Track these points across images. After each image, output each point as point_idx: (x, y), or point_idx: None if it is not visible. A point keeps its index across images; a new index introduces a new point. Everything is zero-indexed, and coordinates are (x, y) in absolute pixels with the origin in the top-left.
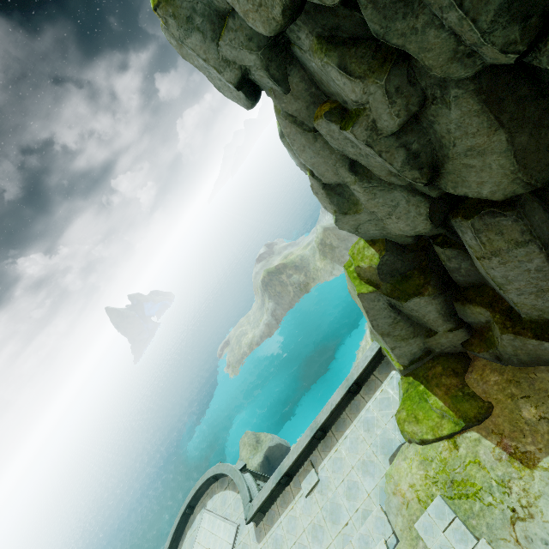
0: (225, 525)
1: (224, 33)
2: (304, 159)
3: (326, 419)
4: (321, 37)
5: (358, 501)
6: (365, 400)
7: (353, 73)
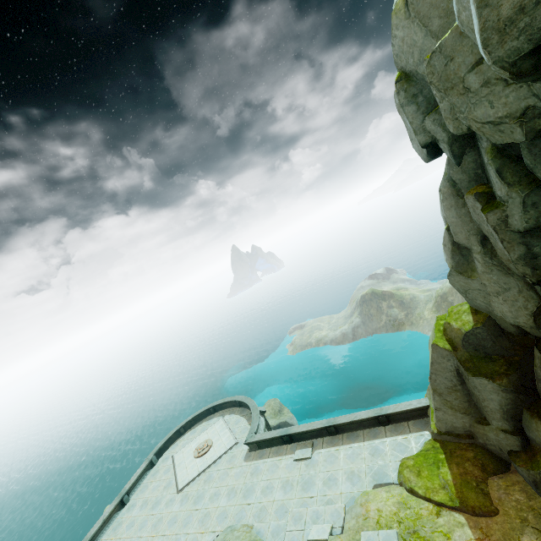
0: (229, 435)
1: (432, 113)
2: (447, 215)
3: (344, 423)
4: (495, 146)
5: (330, 490)
6: (386, 434)
7: (505, 179)
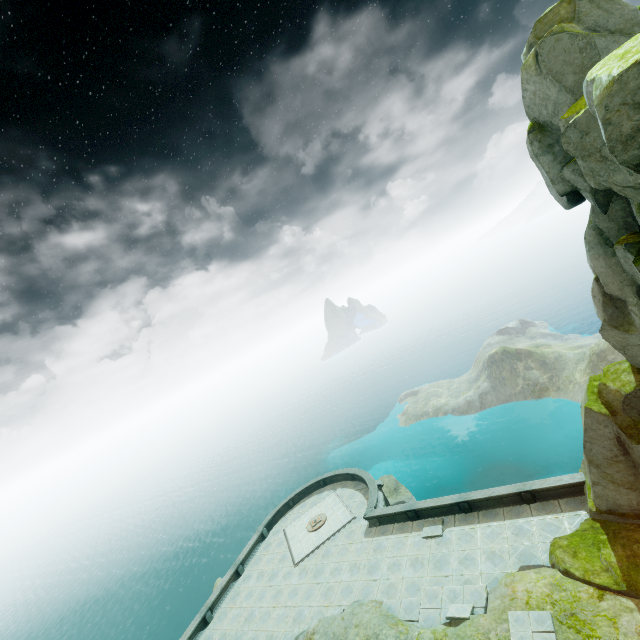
0: (344, 510)
1: (571, 163)
2: (594, 265)
3: (479, 499)
4: None
5: (467, 570)
6: (532, 513)
7: None
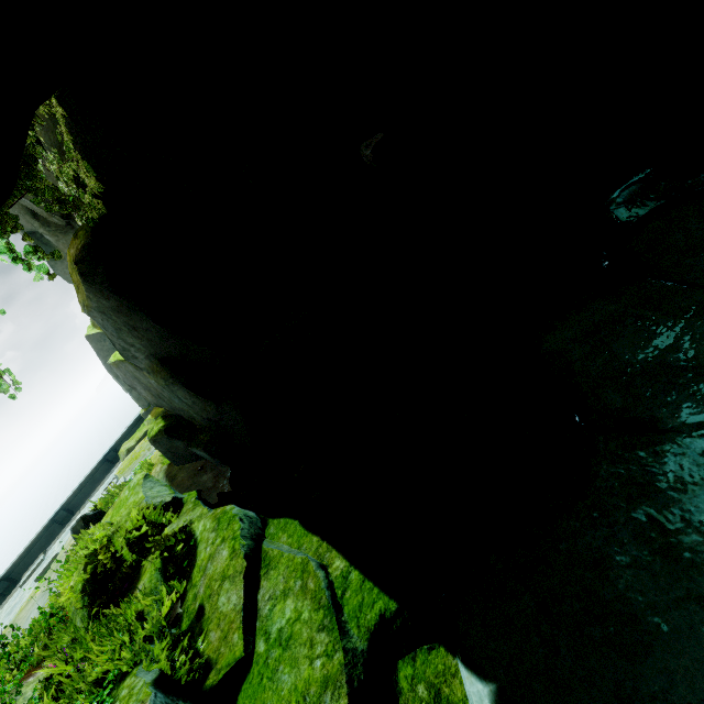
0: None
1: None
2: None
3: (73, 495)
4: None
5: None
6: (120, 462)
7: None
